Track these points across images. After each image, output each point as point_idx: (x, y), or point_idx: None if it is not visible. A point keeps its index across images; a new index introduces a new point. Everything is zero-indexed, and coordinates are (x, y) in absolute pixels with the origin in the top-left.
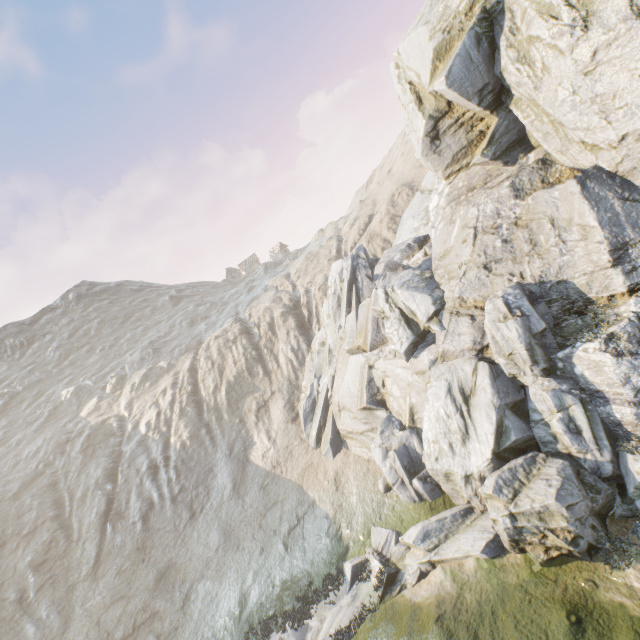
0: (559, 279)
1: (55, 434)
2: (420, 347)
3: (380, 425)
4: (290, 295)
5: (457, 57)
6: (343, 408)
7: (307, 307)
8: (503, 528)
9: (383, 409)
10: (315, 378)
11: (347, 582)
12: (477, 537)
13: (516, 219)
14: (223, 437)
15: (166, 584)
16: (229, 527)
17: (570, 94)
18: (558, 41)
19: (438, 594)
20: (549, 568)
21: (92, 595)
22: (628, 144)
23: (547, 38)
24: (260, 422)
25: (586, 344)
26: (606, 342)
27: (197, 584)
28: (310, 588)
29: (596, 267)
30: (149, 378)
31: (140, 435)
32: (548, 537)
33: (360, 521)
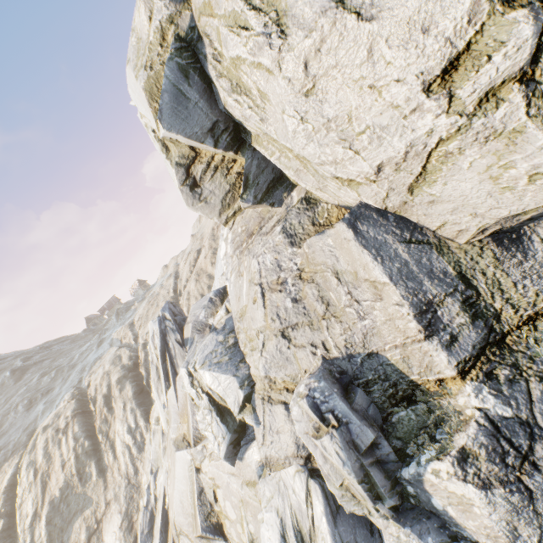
0: (368, 350)
1: None
2: (243, 443)
3: None
4: (130, 351)
5: (165, 93)
6: (180, 532)
7: (145, 366)
8: None
9: (221, 540)
10: (152, 475)
11: None
12: None
13: (299, 271)
14: None
15: None
16: None
17: (299, 122)
18: (260, 57)
19: None
20: None
21: None
22: (388, 175)
23: (248, 56)
24: None
25: (434, 463)
26: (461, 464)
27: None
28: None
29: (407, 338)
30: None
31: None
32: None
33: None
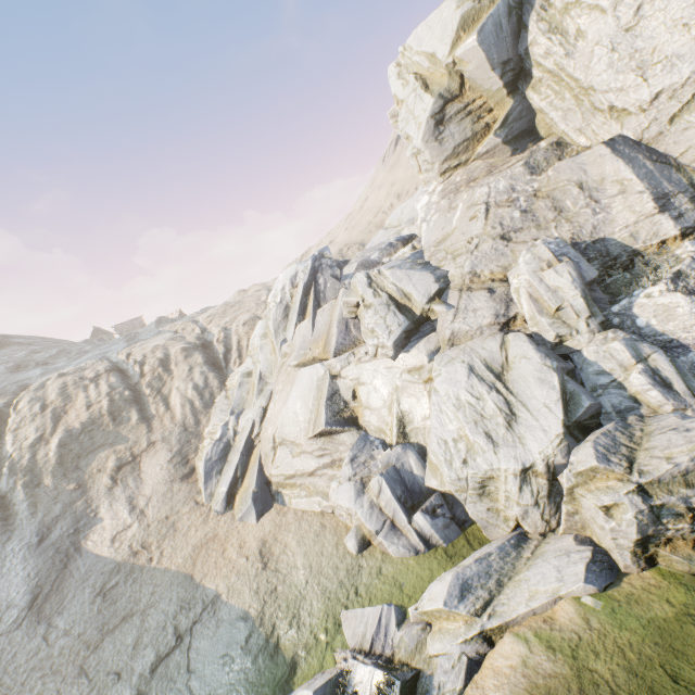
0: (595, 238)
1: None
2: (414, 339)
3: (351, 448)
4: (198, 334)
5: (491, 17)
6: (282, 442)
7: (224, 343)
8: (634, 513)
9: (354, 429)
10: (232, 415)
11: None
12: (562, 564)
13: (535, 192)
14: (32, 514)
15: None
16: None
17: (608, 52)
18: (601, 0)
19: (532, 685)
20: None
21: None
22: (659, 104)
23: None
24: (118, 486)
25: (648, 289)
26: (674, 281)
27: None
28: None
29: (640, 216)
30: None
31: None
32: None
33: (317, 608)
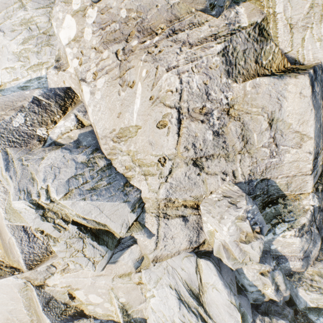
0: (263, 177)
1: None
2: (117, 251)
3: None
4: None
5: None
6: None
7: None
8: None
9: (83, 320)
10: None
11: None
12: None
13: (229, 106)
14: None
15: None
16: None
17: None
18: None
19: None
20: None
21: None
22: None
23: None
24: None
25: (285, 232)
26: (300, 230)
27: None
28: None
29: (299, 172)
30: None
31: None
32: None
33: None
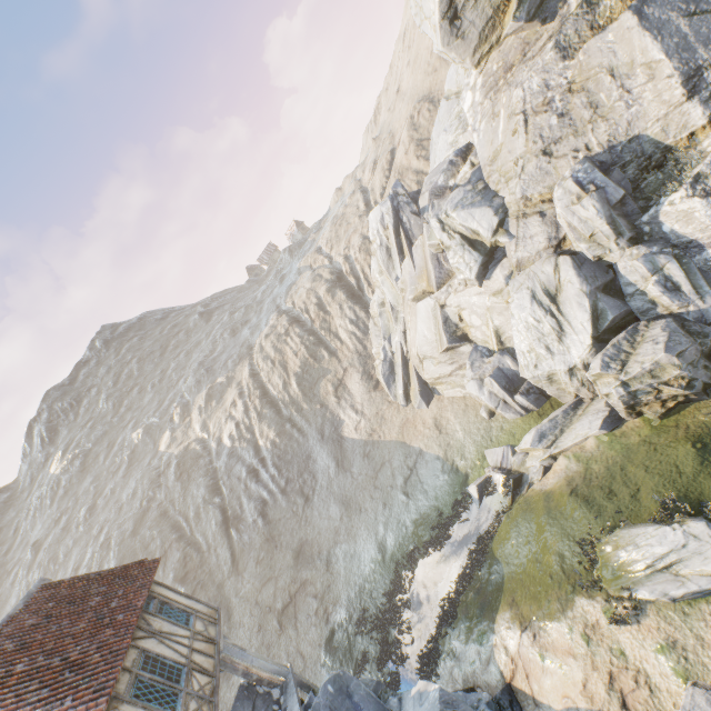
0: (630, 137)
1: (144, 473)
2: (491, 267)
3: (468, 359)
4: (329, 269)
5: None
6: (424, 358)
7: (352, 274)
8: (617, 398)
9: (467, 343)
10: (385, 341)
11: (475, 500)
12: (592, 420)
13: (569, 85)
14: (310, 425)
15: (305, 558)
16: (345, 498)
17: None
18: None
19: (566, 476)
20: (668, 419)
21: (242, 586)
22: None
23: None
24: (342, 401)
25: (671, 196)
26: (693, 186)
27: (333, 550)
28: (441, 517)
29: (670, 107)
30: (213, 397)
31: (227, 449)
32: (663, 391)
33: (472, 450)
